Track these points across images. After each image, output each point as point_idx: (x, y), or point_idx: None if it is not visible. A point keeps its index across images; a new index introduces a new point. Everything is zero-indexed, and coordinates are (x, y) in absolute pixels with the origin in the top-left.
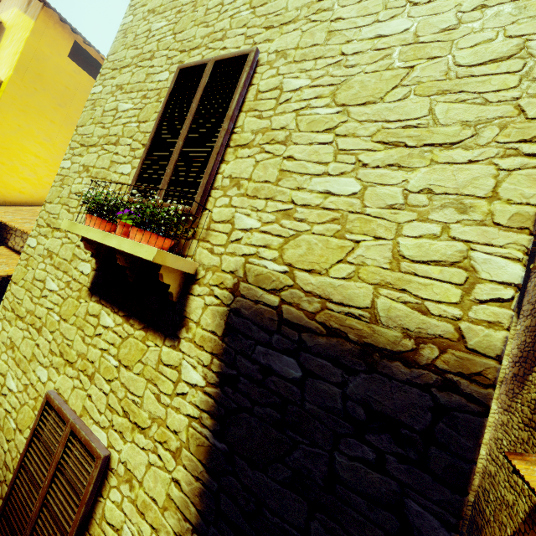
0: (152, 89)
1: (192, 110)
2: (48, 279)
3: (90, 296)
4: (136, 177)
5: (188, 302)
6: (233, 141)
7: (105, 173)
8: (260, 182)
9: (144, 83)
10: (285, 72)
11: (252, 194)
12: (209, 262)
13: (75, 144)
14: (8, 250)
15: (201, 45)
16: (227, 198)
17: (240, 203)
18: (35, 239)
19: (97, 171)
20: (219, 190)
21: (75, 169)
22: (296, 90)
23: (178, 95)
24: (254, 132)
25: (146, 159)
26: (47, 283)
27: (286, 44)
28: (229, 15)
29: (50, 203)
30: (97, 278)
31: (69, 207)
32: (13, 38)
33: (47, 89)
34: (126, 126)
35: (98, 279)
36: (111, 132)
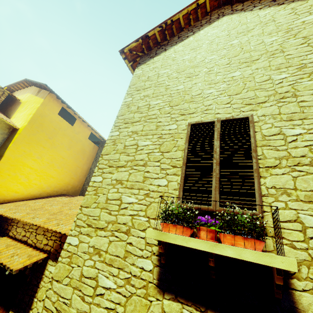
0: (165, 133)
1: (216, 146)
2: (100, 276)
3: (160, 293)
4: (182, 189)
5: (294, 298)
6: (260, 164)
7: (140, 185)
8: (308, 191)
9: (156, 130)
10: (280, 125)
11: (306, 200)
12: (297, 256)
13: (103, 166)
14: (12, 240)
15: (197, 112)
16: (281, 203)
17: (298, 207)
18: (76, 237)
19: (132, 183)
20: (268, 197)
21: (108, 182)
22: (298, 135)
23: (196, 138)
24: (277, 158)
25: (186, 176)
26: (100, 280)
27: (269, 112)
28: (211, 98)
29: (87, 207)
30: (164, 274)
31: (110, 210)
32: (28, 107)
33: (44, 130)
34: (150, 154)
35: (165, 275)
36: (137, 158)
